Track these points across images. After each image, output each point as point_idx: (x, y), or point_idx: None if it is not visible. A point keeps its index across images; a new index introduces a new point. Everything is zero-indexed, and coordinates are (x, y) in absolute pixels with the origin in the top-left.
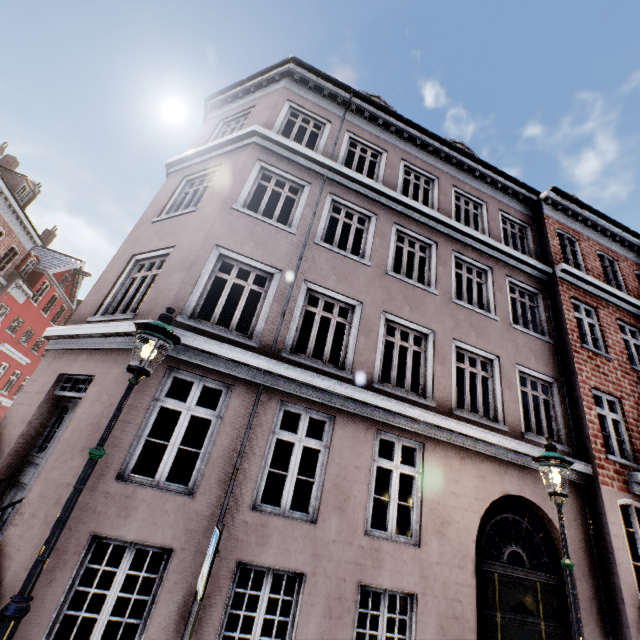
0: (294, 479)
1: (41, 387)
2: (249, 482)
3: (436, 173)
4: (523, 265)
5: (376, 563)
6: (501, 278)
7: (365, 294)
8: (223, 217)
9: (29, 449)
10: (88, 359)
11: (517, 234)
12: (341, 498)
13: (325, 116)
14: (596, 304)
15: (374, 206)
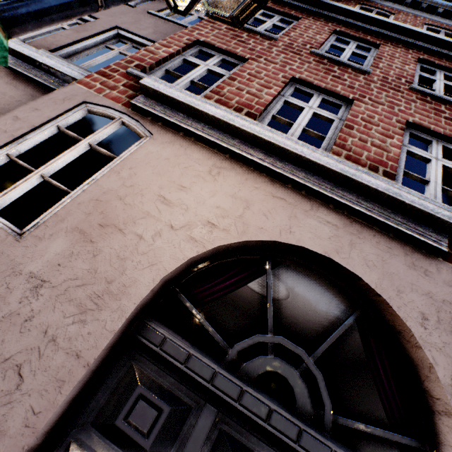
0: None
1: None
2: None
3: None
4: None
5: None
6: None
7: None
8: None
9: None
10: None
11: None
12: None
13: None
14: (305, 17)
15: None
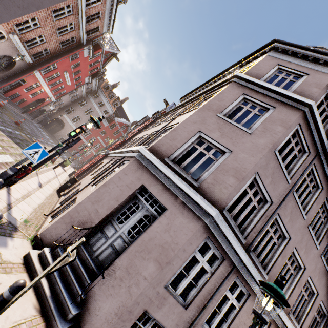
0: (221, 317)
1: (130, 183)
2: (207, 312)
3: None
4: None
5: None
6: None
7: (294, 234)
8: (268, 155)
9: (112, 214)
10: (163, 191)
11: None
12: None
13: None
14: None
15: (325, 182)
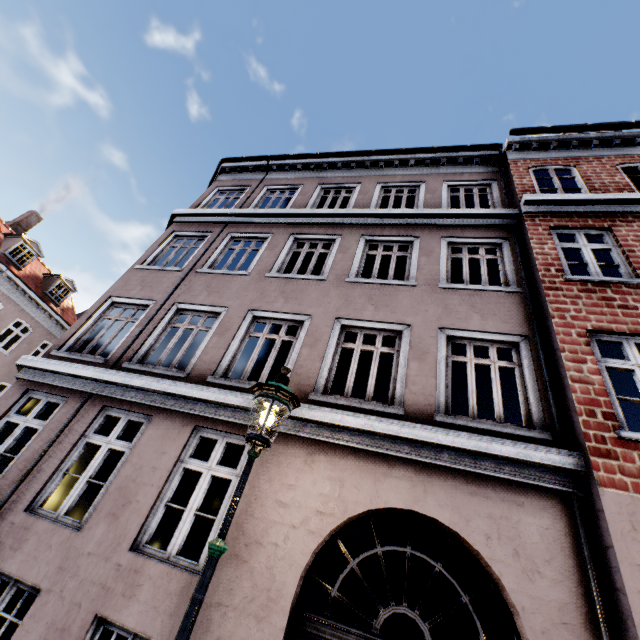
0: (84, 482)
1: None
2: (37, 483)
3: (358, 180)
4: (471, 219)
5: (129, 590)
6: (432, 242)
7: (234, 299)
8: (125, 276)
9: None
10: None
11: (475, 195)
12: (121, 503)
13: (247, 184)
14: (610, 223)
15: (273, 228)
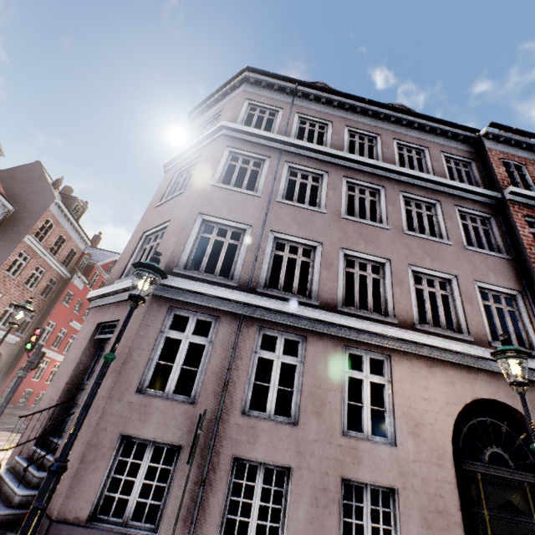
0: (275, 389)
1: (86, 334)
2: (238, 392)
3: (377, 131)
4: (471, 194)
5: (355, 460)
6: (450, 208)
7: (323, 236)
8: (203, 192)
9: (81, 379)
10: (115, 309)
11: (462, 169)
12: (318, 404)
13: (277, 105)
14: None
15: (325, 166)
